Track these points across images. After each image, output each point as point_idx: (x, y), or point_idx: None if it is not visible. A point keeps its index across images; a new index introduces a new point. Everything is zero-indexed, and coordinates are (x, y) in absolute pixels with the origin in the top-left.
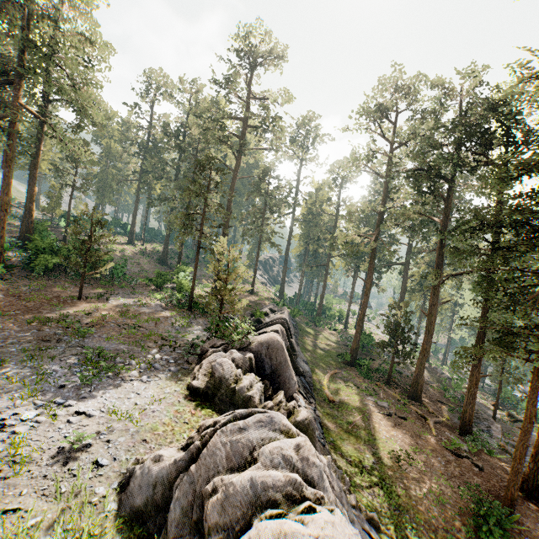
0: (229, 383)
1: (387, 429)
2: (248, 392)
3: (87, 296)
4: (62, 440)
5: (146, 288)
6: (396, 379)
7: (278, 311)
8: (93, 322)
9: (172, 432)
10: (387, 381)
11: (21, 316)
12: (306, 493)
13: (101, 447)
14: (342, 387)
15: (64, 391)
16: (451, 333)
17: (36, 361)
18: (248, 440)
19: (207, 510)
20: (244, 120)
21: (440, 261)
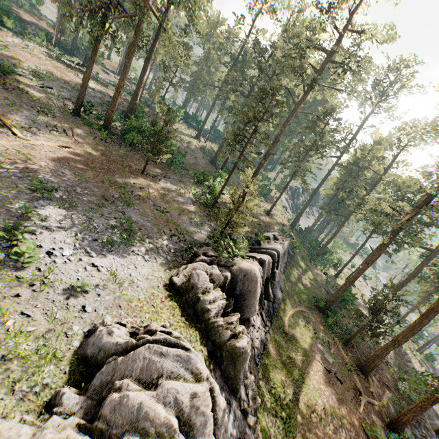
0: (198, 292)
1: (319, 380)
2: (209, 305)
3: (148, 172)
4: (73, 282)
5: (190, 179)
6: (356, 343)
7: (280, 239)
8: (140, 195)
9: (140, 309)
10: (346, 342)
11: (102, 174)
12: (176, 437)
13: (93, 297)
14: (301, 325)
15: (95, 243)
16: None
17: (92, 213)
18: (162, 365)
19: (107, 401)
20: (330, 53)
21: None
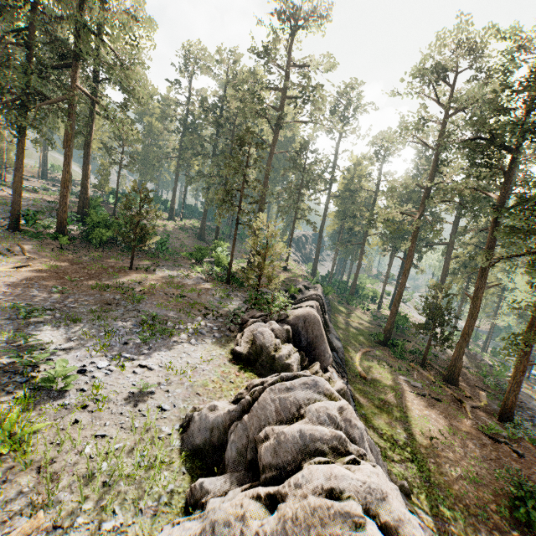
0: (269, 351)
1: (420, 408)
2: (287, 361)
3: (136, 266)
4: (132, 387)
5: (186, 261)
6: (431, 361)
7: (311, 288)
8: (144, 290)
9: (220, 389)
10: (422, 362)
11: (85, 282)
12: (349, 448)
13: (162, 395)
14: (374, 365)
15: (127, 347)
16: (496, 319)
17: (102, 321)
18: (294, 398)
19: (261, 453)
20: (283, 91)
21: (492, 241)
